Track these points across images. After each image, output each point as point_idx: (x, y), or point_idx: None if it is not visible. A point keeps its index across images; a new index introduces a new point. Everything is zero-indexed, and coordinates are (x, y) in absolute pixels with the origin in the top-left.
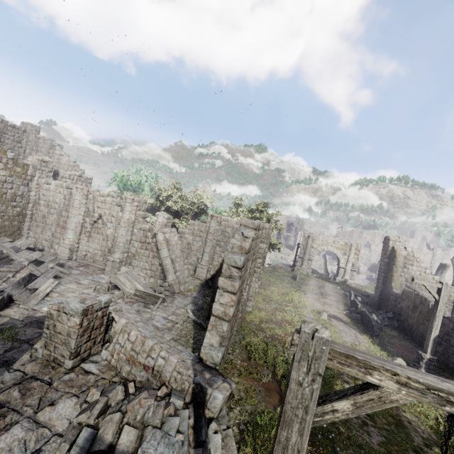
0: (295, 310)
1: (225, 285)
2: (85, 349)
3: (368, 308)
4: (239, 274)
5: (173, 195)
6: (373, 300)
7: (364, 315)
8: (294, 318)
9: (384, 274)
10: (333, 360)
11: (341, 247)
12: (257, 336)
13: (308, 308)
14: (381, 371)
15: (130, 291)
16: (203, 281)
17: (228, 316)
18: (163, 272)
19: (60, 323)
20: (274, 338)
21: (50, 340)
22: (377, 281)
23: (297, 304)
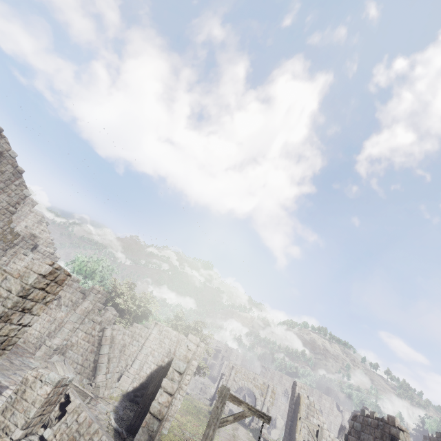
0: None
1: (167, 385)
2: (34, 423)
3: None
4: (179, 378)
5: (126, 293)
6: None
7: None
8: None
9: (290, 421)
10: (230, 398)
11: (260, 386)
12: None
13: None
14: (244, 403)
15: None
16: (124, 392)
17: (161, 415)
18: (94, 370)
19: (31, 390)
20: None
21: (12, 405)
22: (285, 431)
23: None
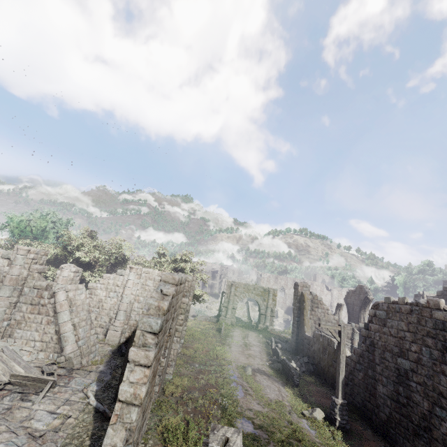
0: (220, 369)
1: (137, 357)
2: None
3: (288, 355)
4: (155, 340)
5: (86, 244)
6: (291, 345)
7: (285, 364)
8: (219, 379)
9: (297, 318)
10: None
11: (261, 294)
12: (177, 413)
13: (233, 364)
14: None
15: (1, 378)
16: (115, 348)
17: (138, 399)
18: (60, 342)
19: None
20: (197, 412)
21: None
22: (293, 326)
23: (222, 361)
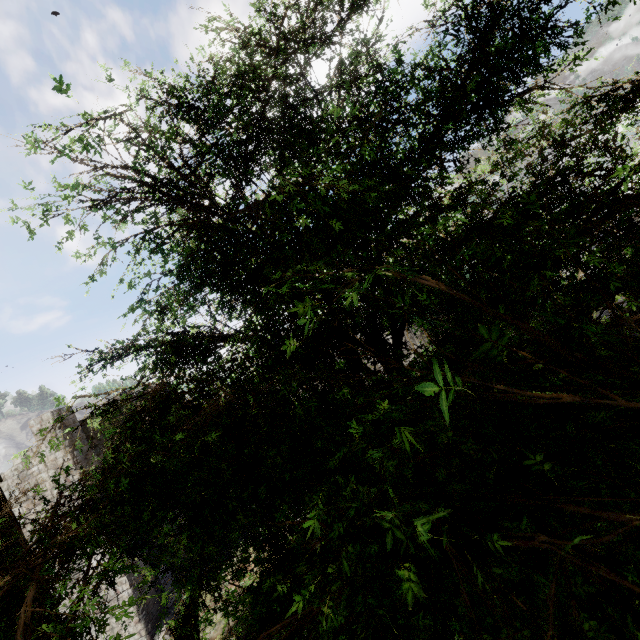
0: None
1: None
2: None
3: None
4: None
5: None
6: None
7: None
8: None
9: None
10: None
11: None
12: None
13: None
14: None
15: None
16: None
17: None
18: None
19: None
20: None
21: None
22: None
23: None
